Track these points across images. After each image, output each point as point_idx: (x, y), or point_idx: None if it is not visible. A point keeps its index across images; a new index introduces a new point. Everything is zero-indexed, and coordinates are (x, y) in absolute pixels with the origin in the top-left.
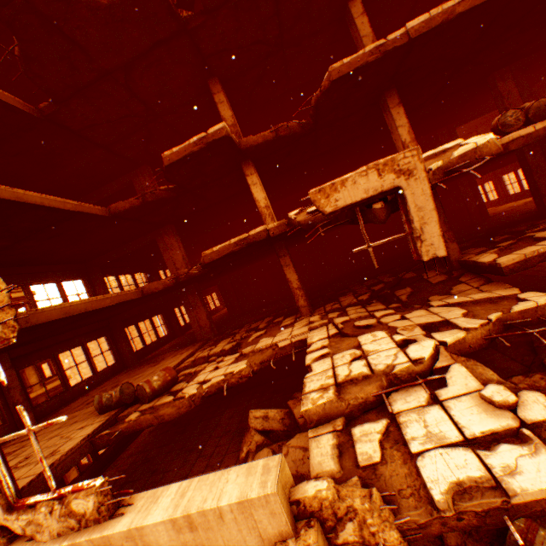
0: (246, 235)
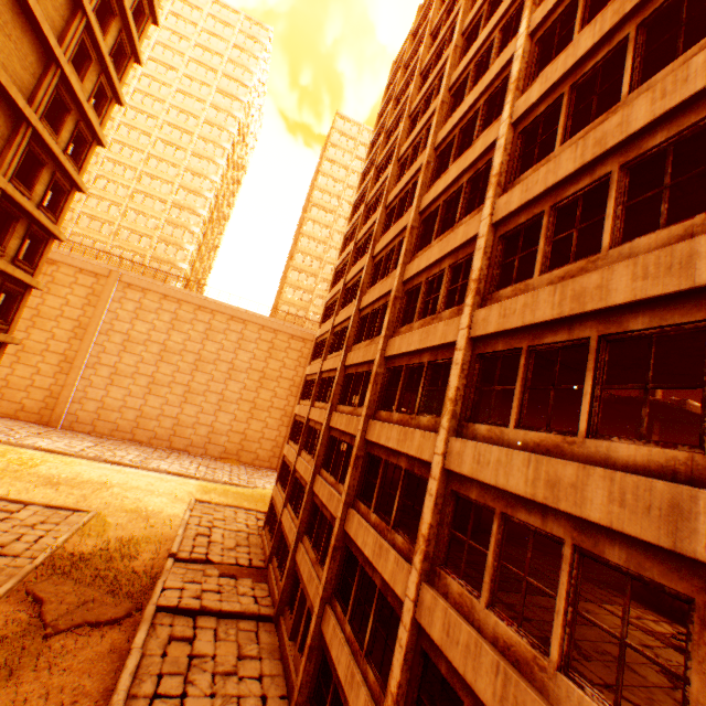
0: None
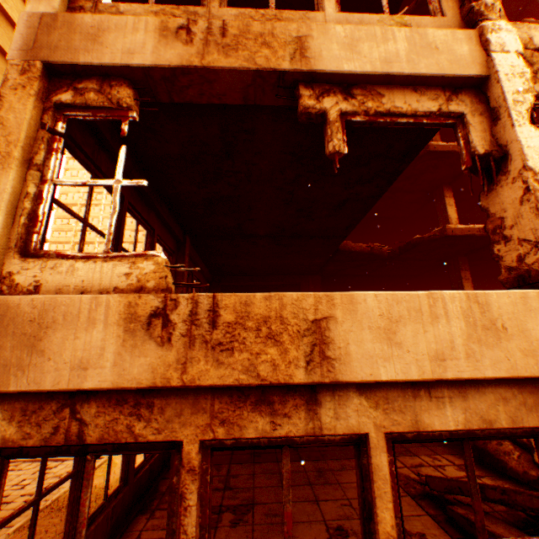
0: None
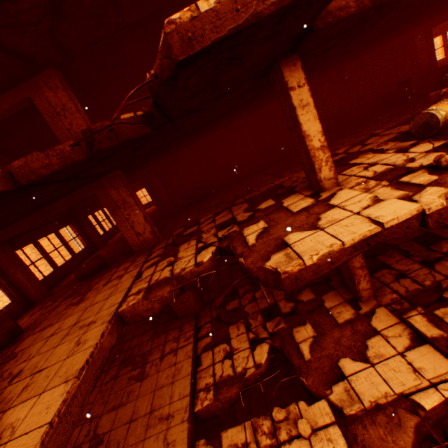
0: (378, 229)
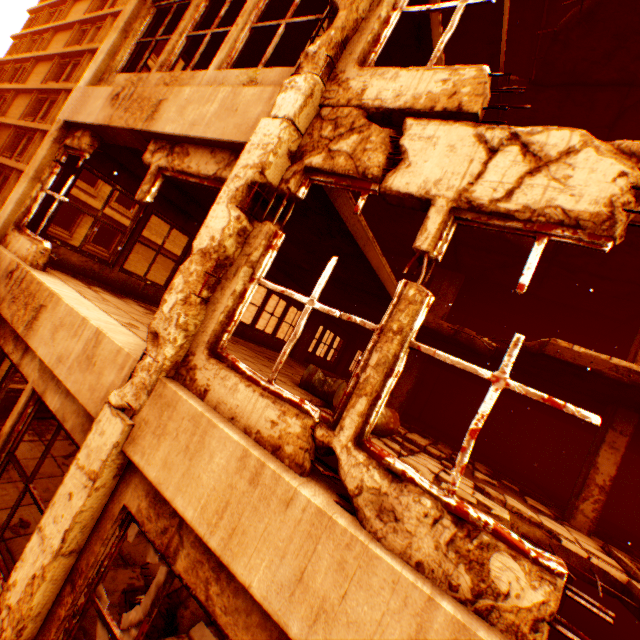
0: None
